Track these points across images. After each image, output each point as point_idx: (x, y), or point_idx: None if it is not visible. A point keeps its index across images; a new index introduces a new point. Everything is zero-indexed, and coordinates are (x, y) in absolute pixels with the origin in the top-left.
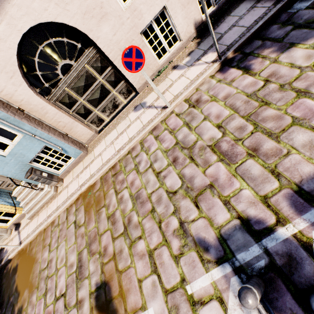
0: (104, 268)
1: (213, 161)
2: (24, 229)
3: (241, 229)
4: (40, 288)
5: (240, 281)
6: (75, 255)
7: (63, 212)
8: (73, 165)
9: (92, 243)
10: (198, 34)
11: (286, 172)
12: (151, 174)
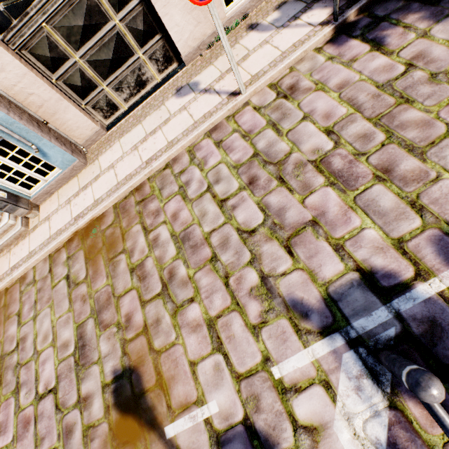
0: (128, 348)
1: (317, 185)
2: None
3: (360, 286)
4: (5, 383)
5: (357, 357)
6: (72, 330)
7: (42, 261)
8: (59, 182)
9: (104, 309)
10: None
11: (434, 206)
12: (210, 203)
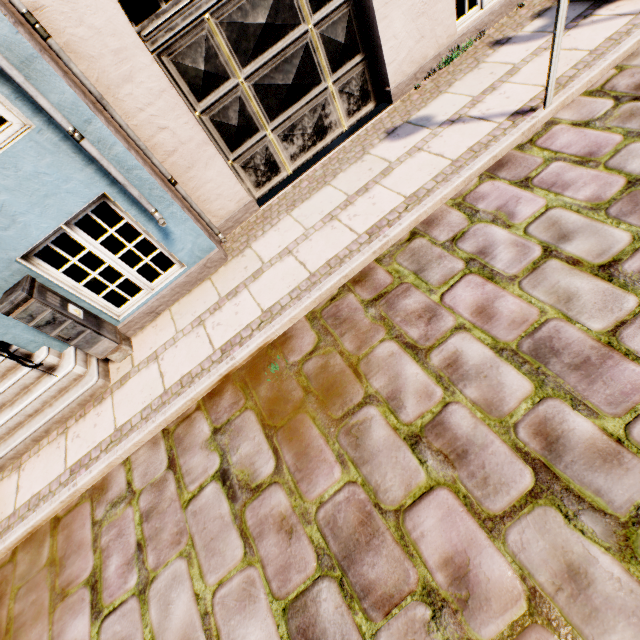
0: None
1: None
2: None
3: None
4: None
5: None
6: (269, 621)
7: (145, 445)
8: (176, 292)
9: (361, 551)
10: None
11: None
12: (572, 275)
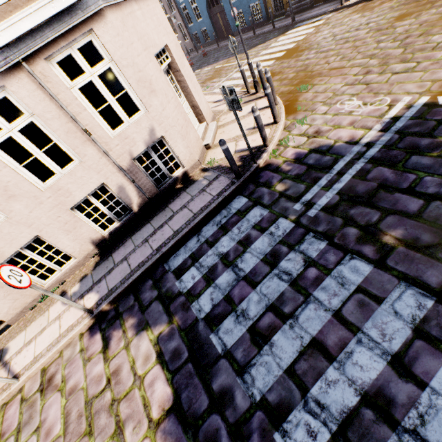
0: None
1: None
2: None
3: None
4: None
5: None
6: None
7: None
8: None
9: None
10: (101, 249)
11: None
12: None
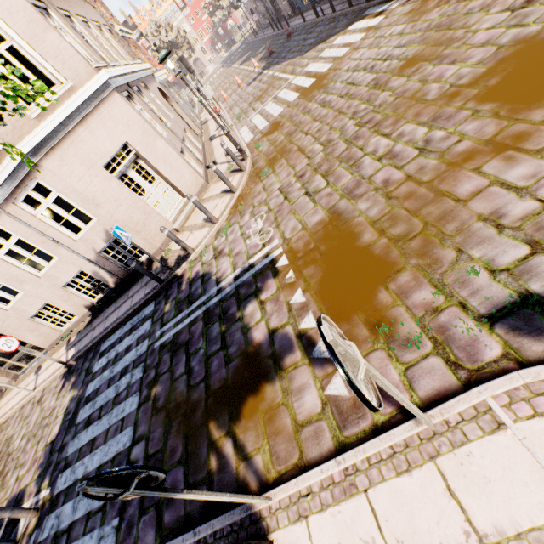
0: None
1: None
2: None
3: None
4: None
5: None
6: None
7: None
8: None
9: None
10: (94, 312)
11: None
12: None
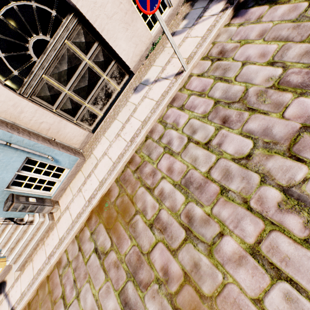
0: (177, 302)
1: (288, 100)
2: (13, 287)
3: None
4: None
5: None
6: (114, 298)
7: (70, 243)
8: (69, 179)
9: (138, 269)
10: None
11: None
12: (196, 149)
